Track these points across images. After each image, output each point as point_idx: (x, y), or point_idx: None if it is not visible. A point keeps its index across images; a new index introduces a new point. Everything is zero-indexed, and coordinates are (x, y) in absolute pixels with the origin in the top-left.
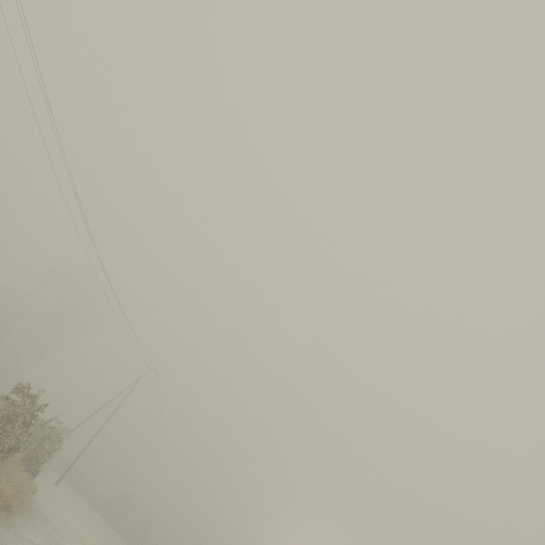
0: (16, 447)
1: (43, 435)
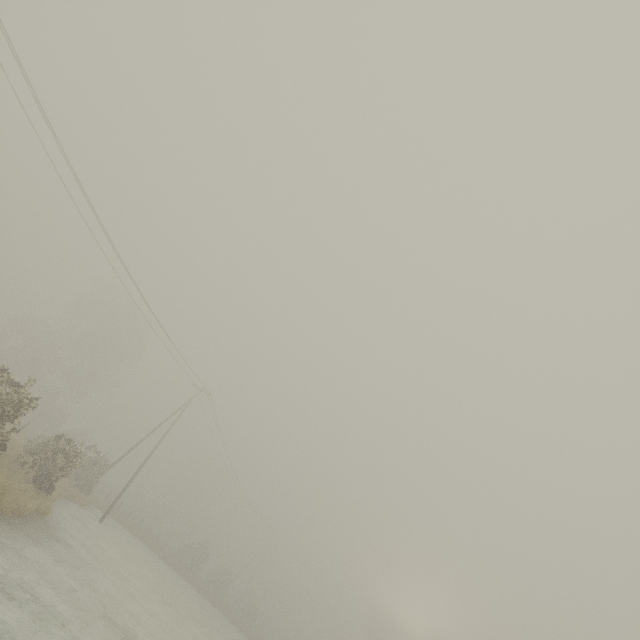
0: (2, 444)
1: (55, 446)
